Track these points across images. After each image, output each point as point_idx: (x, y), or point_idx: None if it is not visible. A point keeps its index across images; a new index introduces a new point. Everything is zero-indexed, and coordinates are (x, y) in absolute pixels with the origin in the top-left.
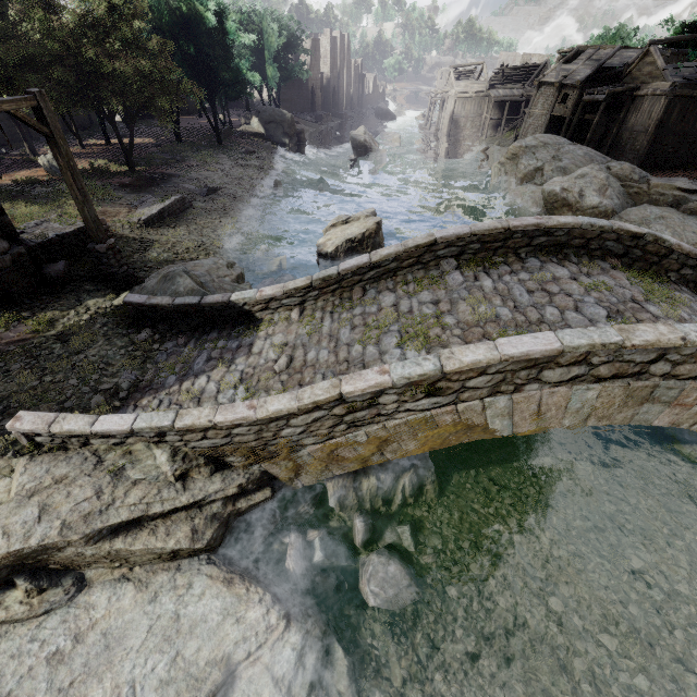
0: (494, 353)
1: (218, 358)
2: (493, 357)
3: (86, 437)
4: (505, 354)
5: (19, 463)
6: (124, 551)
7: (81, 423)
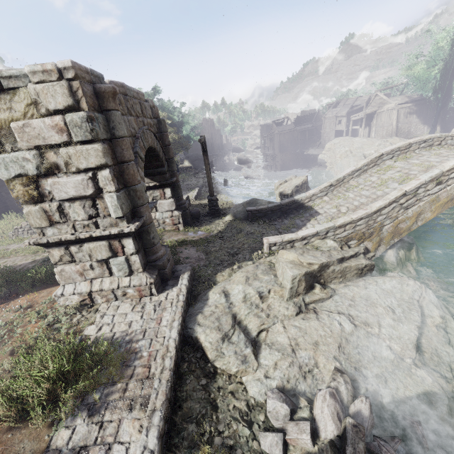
0: None
1: (306, 219)
2: None
3: (295, 242)
4: None
5: (279, 252)
6: (348, 268)
7: (293, 235)
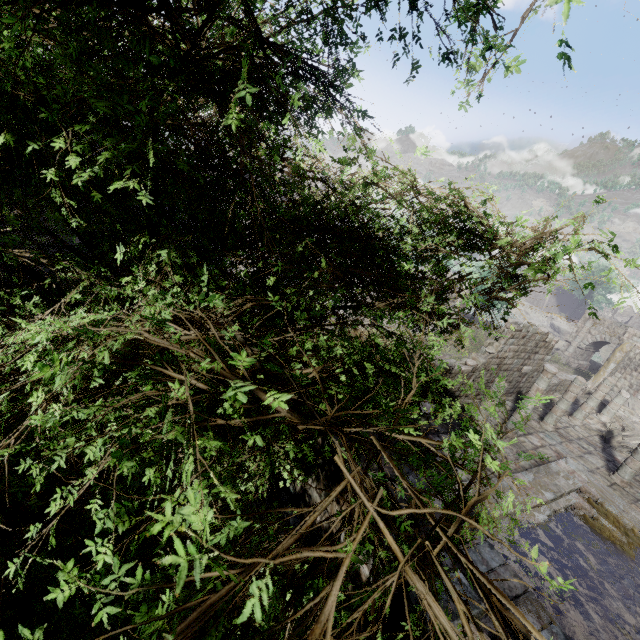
0: None
1: None
2: None
3: None
4: None
5: None
6: None
7: None
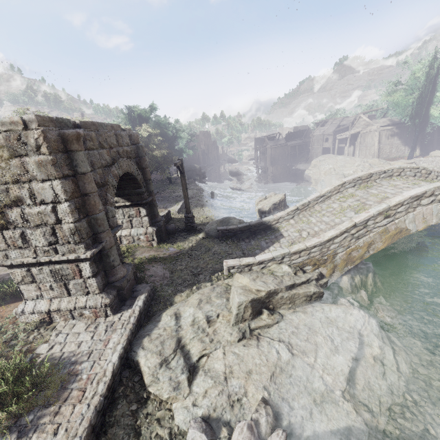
0: (405, 196)
1: (271, 241)
2: (405, 197)
3: (252, 265)
4: (409, 195)
5: (236, 275)
6: (296, 295)
7: (251, 259)
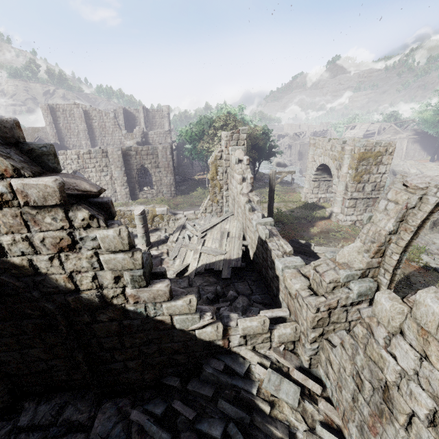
0: None
1: None
2: None
3: None
4: None
5: None
6: None
7: None
